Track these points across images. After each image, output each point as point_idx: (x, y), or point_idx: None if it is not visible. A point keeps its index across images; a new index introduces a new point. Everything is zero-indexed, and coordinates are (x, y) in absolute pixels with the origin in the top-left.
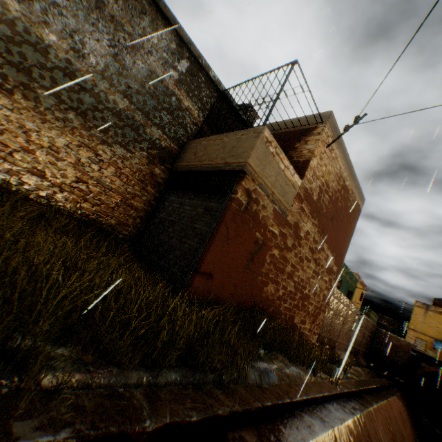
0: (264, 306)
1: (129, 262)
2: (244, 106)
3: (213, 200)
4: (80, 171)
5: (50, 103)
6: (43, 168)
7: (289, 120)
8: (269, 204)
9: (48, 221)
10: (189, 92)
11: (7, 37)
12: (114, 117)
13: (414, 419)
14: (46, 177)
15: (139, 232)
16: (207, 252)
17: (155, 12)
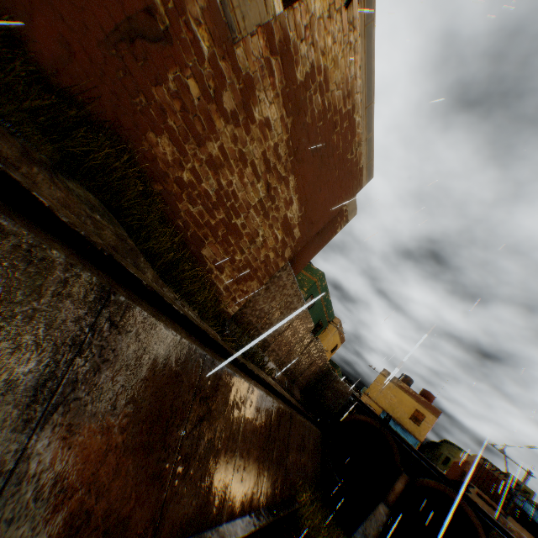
0: (141, 166)
1: None
2: None
3: None
4: None
5: None
6: None
7: None
8: None
9: None
10: None
11: None
12: None
13: (320, 462)
14: None
15: None
16: None
17: None
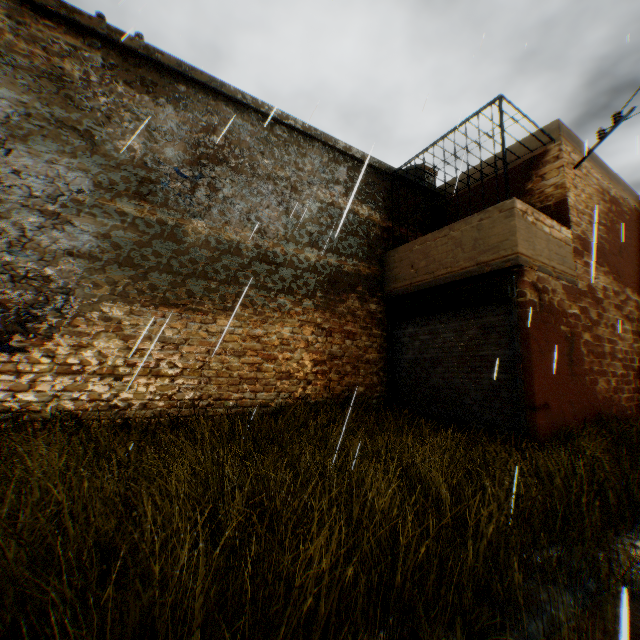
0: (604, 410)
1: (434, 430)
2: (411, 170)
3: (486, 314)
4: (312, 352)
5: (262, 298)
6: (284, 368)
7: (492, 158)
8: (555, 284)
9: (338, 423)
10: (360, 197)
11: (208, 259)
12: (313, 275)
13: None
14: (291, 377)
15: (389, 387)
16: (531, 380)
17: (295, 137)
